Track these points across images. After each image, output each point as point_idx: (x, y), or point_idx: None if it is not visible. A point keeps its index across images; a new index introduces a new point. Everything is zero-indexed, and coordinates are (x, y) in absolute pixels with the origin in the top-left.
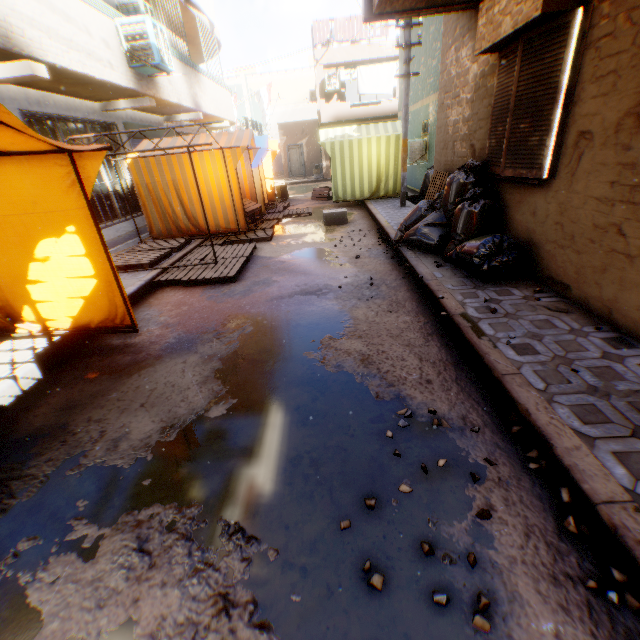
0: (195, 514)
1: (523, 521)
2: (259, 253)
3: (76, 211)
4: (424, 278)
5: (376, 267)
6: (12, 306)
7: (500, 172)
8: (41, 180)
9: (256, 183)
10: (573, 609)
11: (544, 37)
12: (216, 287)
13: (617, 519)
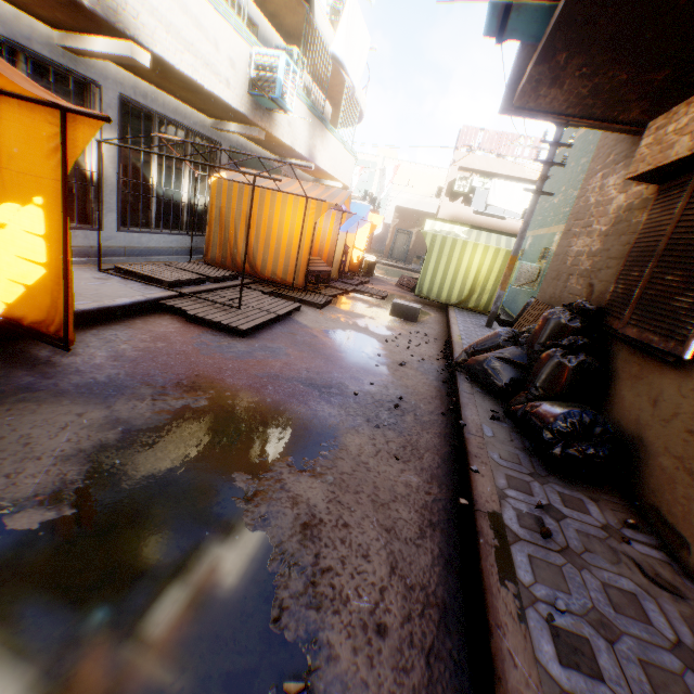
0: None
1: None
2: (298, 316)
3: (51, 181)
4: (466, 428)
5: (417, 385)
6: None
7: (618, 327)
8: (27, 133)
9: (339, 247)
10: None
11: None
12: (218, 335)
13: None
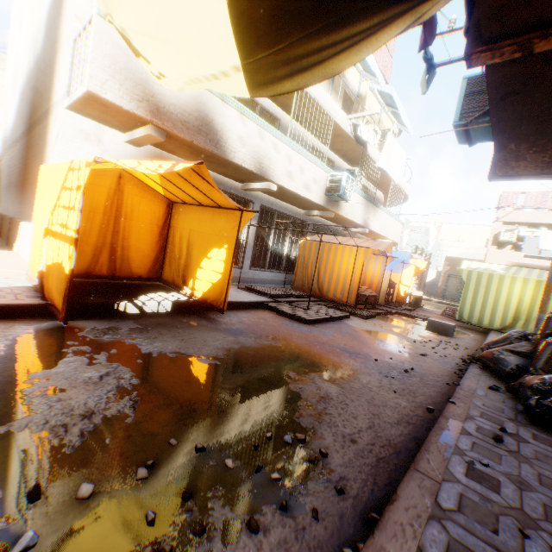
0: (133, 383)
1: None
2: (346, 321)
3: (231, 238)
4: (458, 386)
5: (431, 367)
6: (188, 277)
7: None
8: (227, 221)
9: (385, 281)
10: None
11: None
12: (293, 321)
13: None
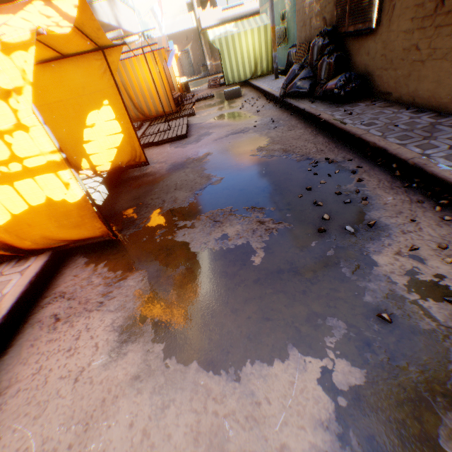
0: (231, 209)
1: (377, 179)
2: (192, 122)
3: (107, 90)
4: (306, 109)
5: (272, 114)
6: (74, 161)
7: (345, 31)
8: (86, 72)
9: (172, 79)
10: (399, 193)
11: None
12: (177, 142)
13: (415, 161)
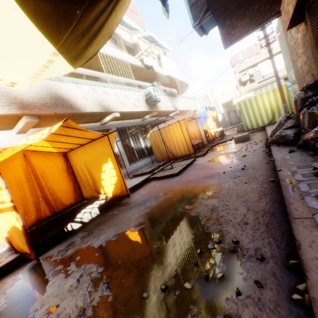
0: (100, 271)
1: None
2: (195, 162)
3: (110, 153)
4: (274, 160)
5: (252, 159)
6: (98, 188)
7: None
8: (102, 145)
9: (201, 132)
10: None
11: (315, 0)
12: (169, 179)
13: None
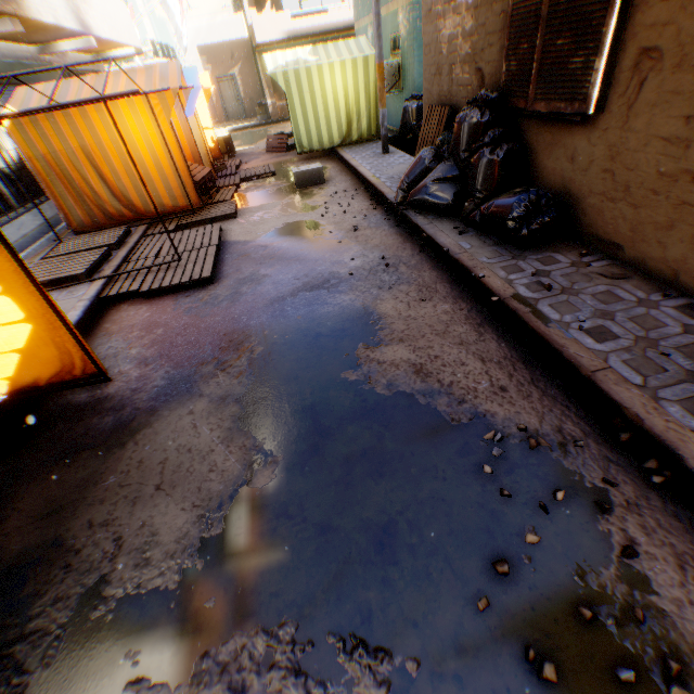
0: (293, 634)
1: (671, 551)
2: (228, 237)
3: None
4: (451, 252)
5: (383, 240)
6: None
7: (528, 107)
8: None
9: (196, 138)
10: None
11: None
12: (190, 294)
13: None
